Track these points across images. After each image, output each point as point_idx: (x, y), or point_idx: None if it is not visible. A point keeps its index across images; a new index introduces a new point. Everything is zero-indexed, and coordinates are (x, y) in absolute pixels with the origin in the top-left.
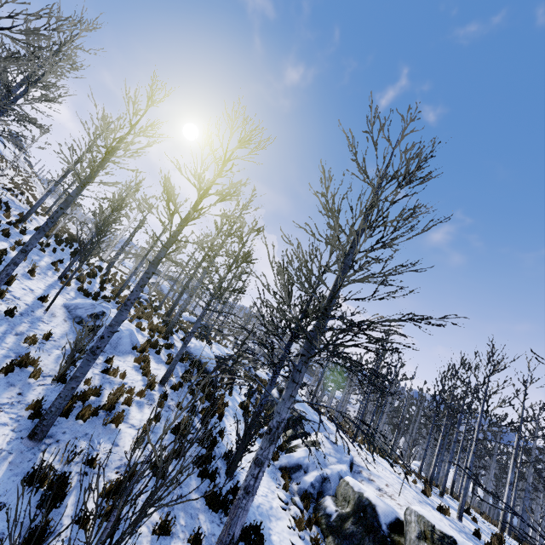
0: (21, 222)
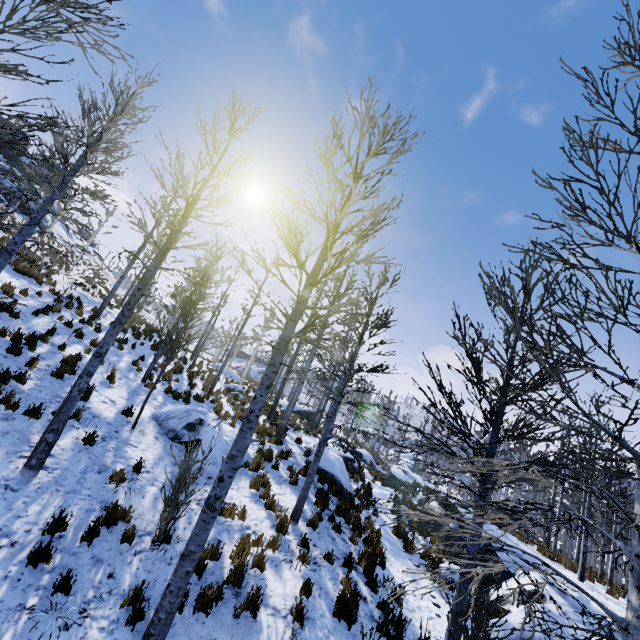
0: (95, 318)
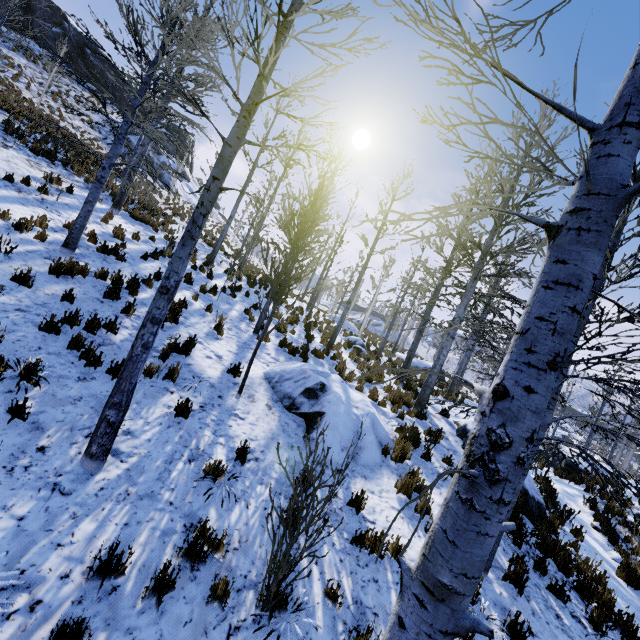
0: (209, 265)
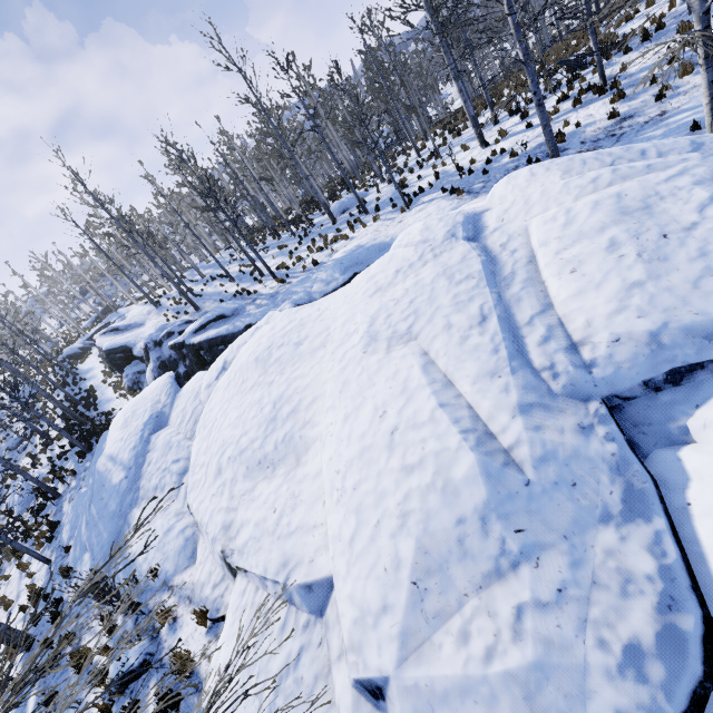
0: None
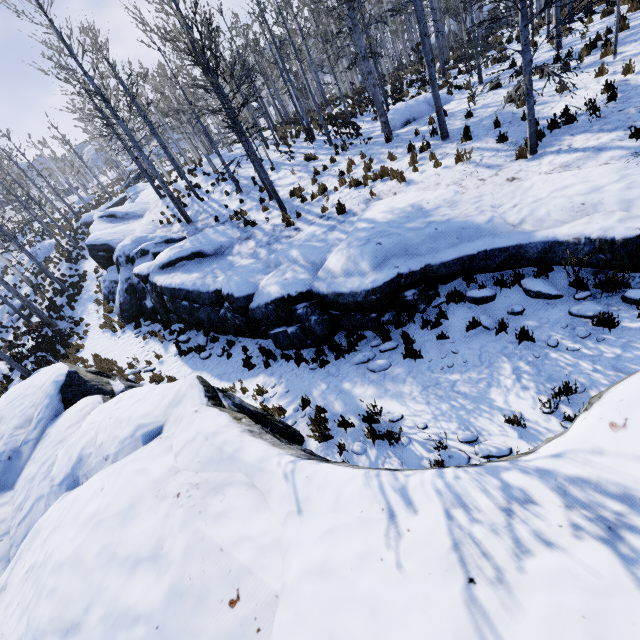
0: None
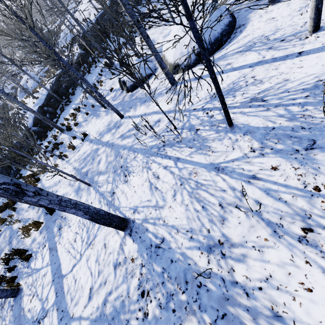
0: None
